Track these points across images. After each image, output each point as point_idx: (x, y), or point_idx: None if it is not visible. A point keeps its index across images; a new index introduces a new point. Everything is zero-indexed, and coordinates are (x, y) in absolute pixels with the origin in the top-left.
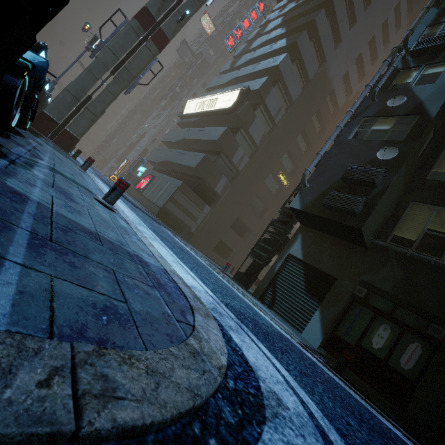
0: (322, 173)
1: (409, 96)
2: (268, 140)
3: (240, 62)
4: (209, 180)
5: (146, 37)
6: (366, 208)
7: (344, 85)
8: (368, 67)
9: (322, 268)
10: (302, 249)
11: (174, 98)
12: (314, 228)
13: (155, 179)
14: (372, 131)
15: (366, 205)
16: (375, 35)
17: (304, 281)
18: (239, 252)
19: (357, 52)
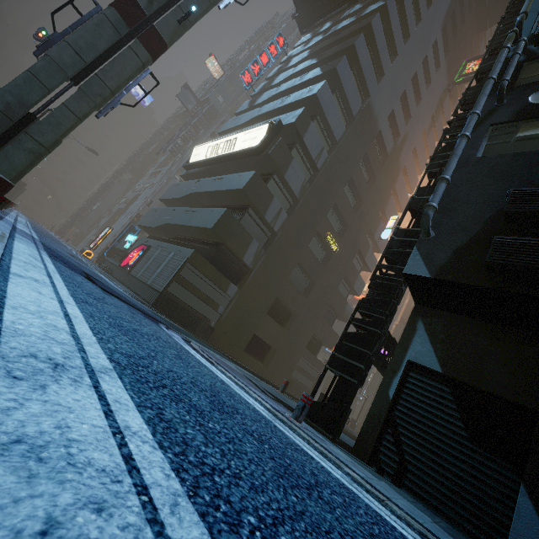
0: (452, 211)
1: None
2: (309, 190)
3: (262, 99)
4: (234, 246)
5: (130, 36)
6: None
7: (390, 127)
8: (413, 107)
9: (495, 390)
10: (434, 352)
11: (175, 152)
12: (448, 309)
13: (151, 250)
14: (517, 141)
15: None
16: (416, 72)
17: (461, 418)
18: (281, 349)
19: (401, 89)
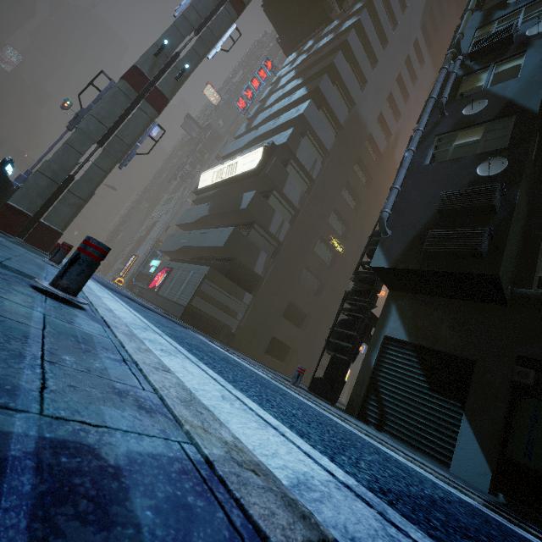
0: (405, 213)
1: (489, 98)
2: (308, 199)
3: (257, 121)
4: (244, 259)
5: (139, 99)
6: (493, 243)
7: (381, 128)
8: (402, 105)
9: (446, 349)
10: (403, 326)
11: (185, 177)
12: (412, 291)
13: (173, 272)
14: (455, 148)
15: (491, 239)
16: (400, 72)
17: (423, 374)
18: (300, 349)
19: (386, 91)
